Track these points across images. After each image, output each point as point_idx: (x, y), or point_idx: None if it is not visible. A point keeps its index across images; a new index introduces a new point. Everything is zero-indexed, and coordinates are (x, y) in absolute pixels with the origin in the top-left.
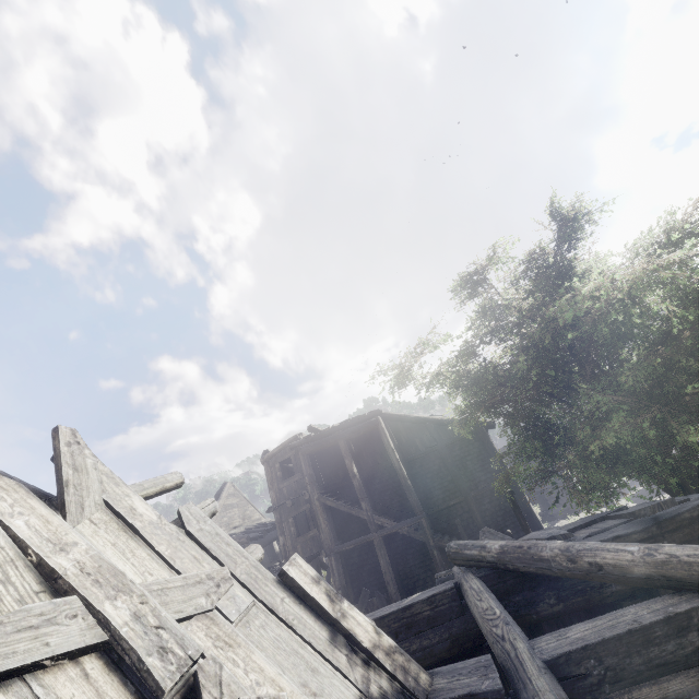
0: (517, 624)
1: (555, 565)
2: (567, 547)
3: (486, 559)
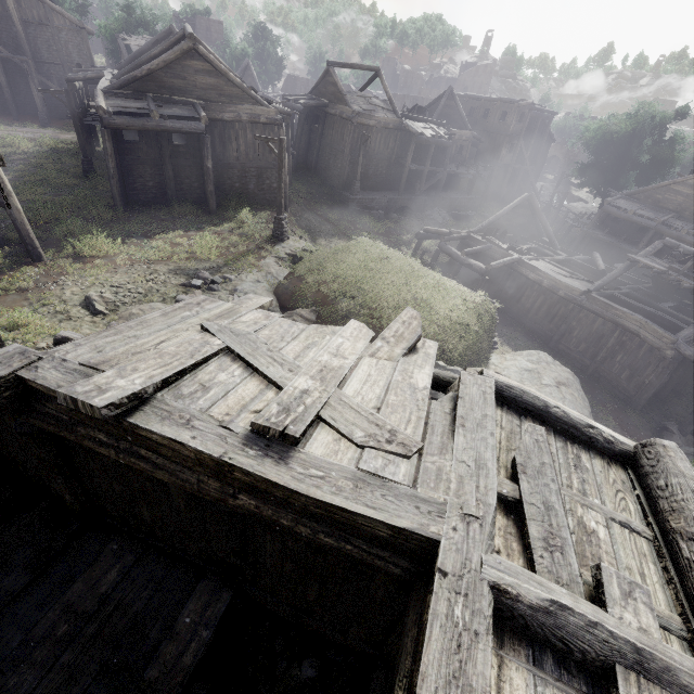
0: None
1: None
2: None
3: None
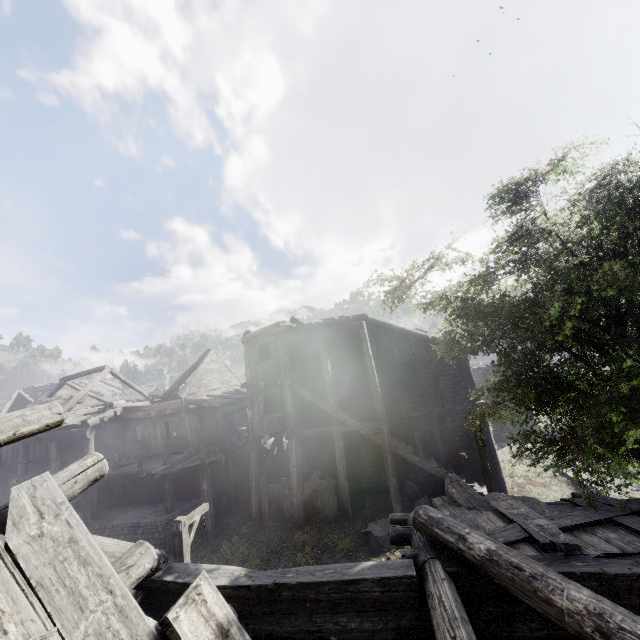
0: (482, 636)
1: (571, 622)
2: (600, 612)
3: (463, 554)
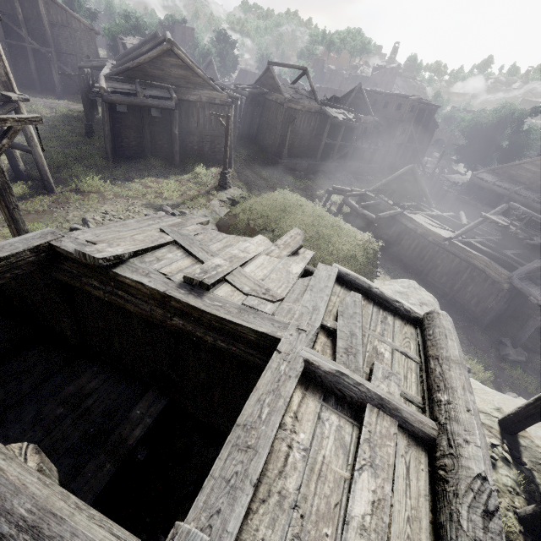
0: None
1: None
2: None
3: None
